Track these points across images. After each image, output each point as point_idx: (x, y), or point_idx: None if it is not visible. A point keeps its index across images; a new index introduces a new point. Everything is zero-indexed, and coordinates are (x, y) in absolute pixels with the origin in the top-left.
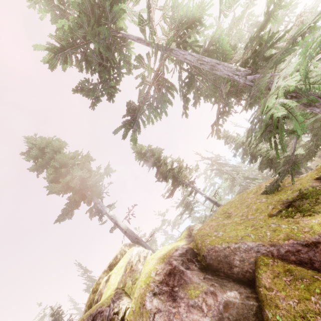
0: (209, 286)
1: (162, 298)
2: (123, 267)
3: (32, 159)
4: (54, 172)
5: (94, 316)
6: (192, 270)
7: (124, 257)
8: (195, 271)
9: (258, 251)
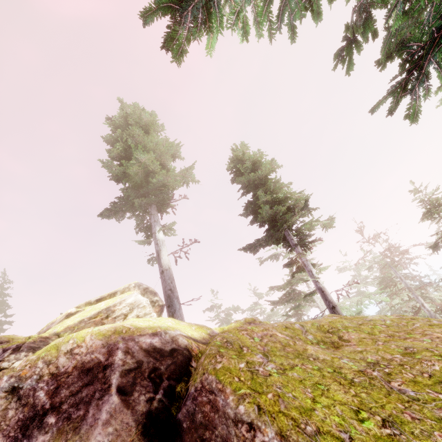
0: None
1: (11, 412)
2: (97, 309)
3: (113, 128)
4: (124, 150)
5: None
6: (127, 406)
7: (115, 297)
8: (130, 415)
9: None
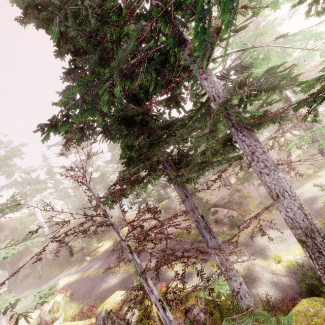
0: None
1: None
2: None
3: None
4: None
5: None
6: None
7: None
8: None
9: (9, 226)
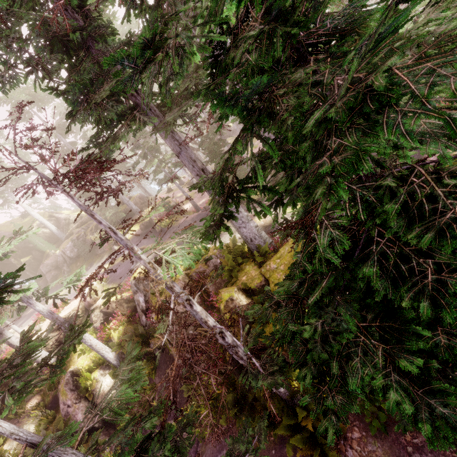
0: None
1: None
2: None
3: None
4: None
5: None
6: None
7: None
8: None
9: (3, 234)
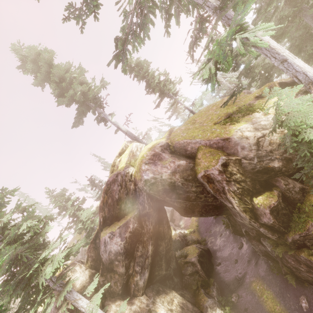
0: (173, 159)
1: (149, 165)
2: (128, 153)
3: (30, 73)
4: (57, 87)
5: (116, 174)
6: (166, 153)
7: (128, 148)
8: (167, 154)
9: (200, 143)
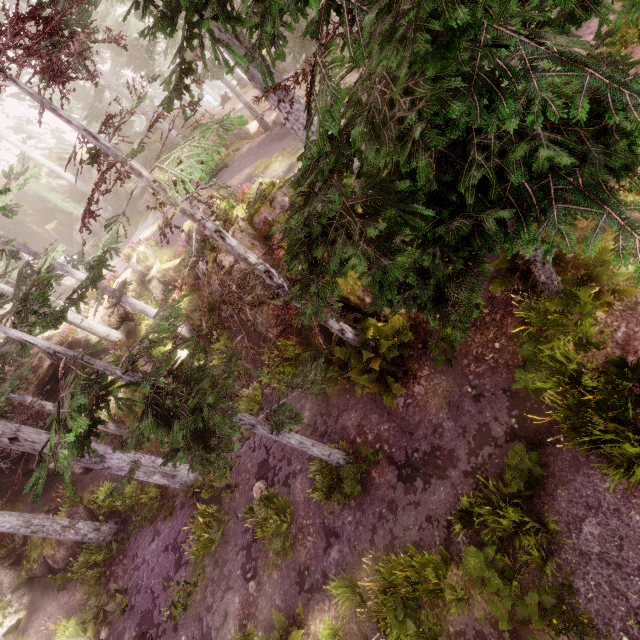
0: None
1: None
2: None
3: None
4: None
5: None
6: None
7: None
8: None
9: None
